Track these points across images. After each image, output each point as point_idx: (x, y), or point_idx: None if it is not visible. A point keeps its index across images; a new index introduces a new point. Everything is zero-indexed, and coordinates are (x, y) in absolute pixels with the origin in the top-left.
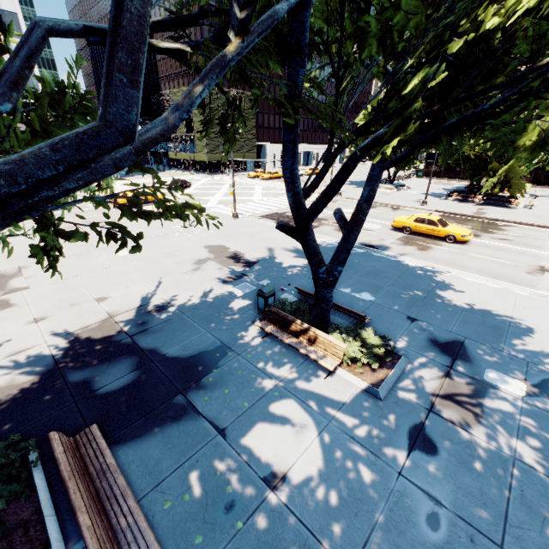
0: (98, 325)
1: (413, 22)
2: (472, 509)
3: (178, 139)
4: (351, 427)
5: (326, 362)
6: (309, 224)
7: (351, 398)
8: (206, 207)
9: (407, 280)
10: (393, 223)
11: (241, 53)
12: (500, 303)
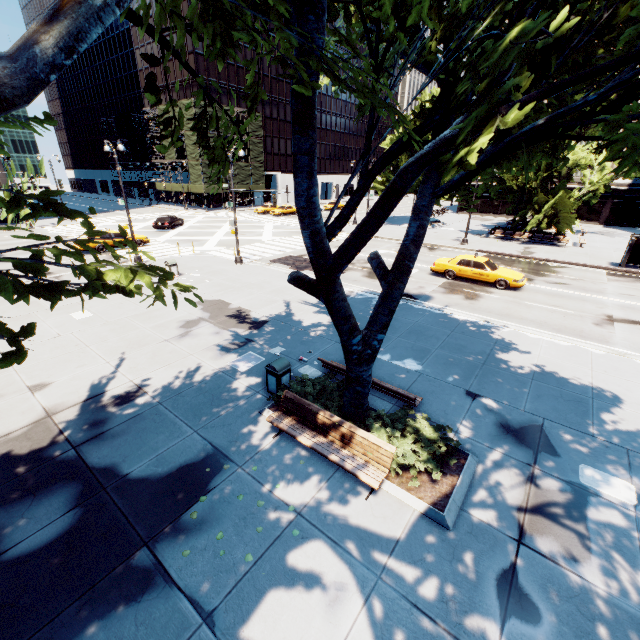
0: (25, 431)
1: None
2: None
3: (168, 166)
4: (411, 585)
5: (367, 475)
6: (336, 276)
7: (406, 530)
8: (202, 249)
9: (459, 339)
10: (433, 266)
11: None
12: (575, 366)
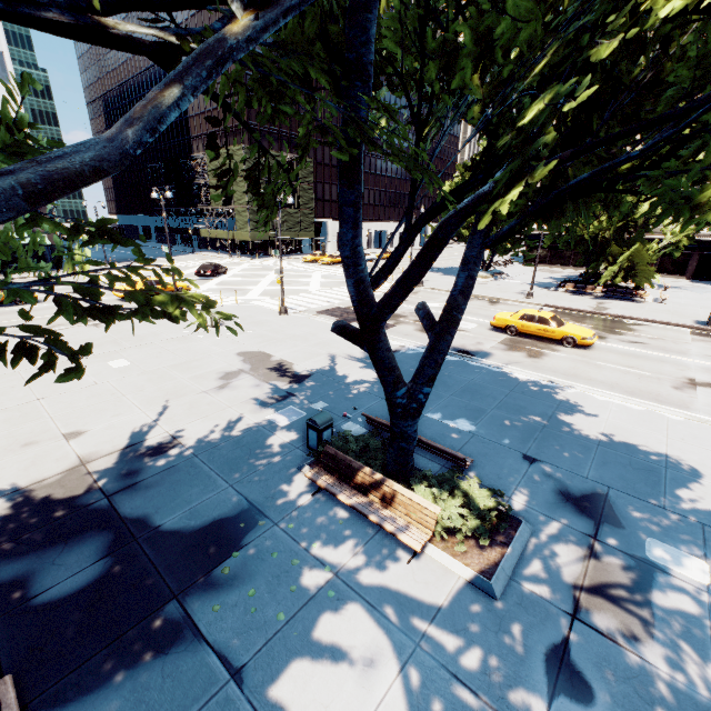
0: (59, 478)
1: (526, 37)
2: None
3: (213, 213)
4: (452, 655)
5: (409, 537)
6: (380, 325)
7: (449, 598)
8: (245, 299)
9: (518, 399)
10: (493, 321)
11: (254, 39)
12: (648, 432)
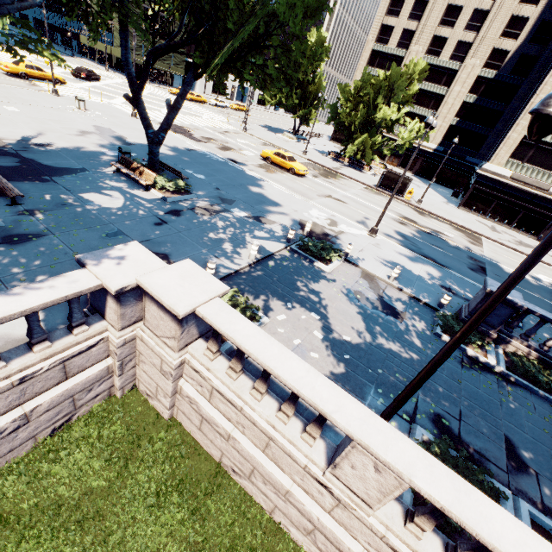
0: None
1: None
2: (178, 226)
3: None
4: (143, 204)
5: (143, 182)
6: (139, 97)
7: (151, 199)
8: (109, 102)
9: (237, 178)
10: (261, 153)
11: None
12: (279, 197)
